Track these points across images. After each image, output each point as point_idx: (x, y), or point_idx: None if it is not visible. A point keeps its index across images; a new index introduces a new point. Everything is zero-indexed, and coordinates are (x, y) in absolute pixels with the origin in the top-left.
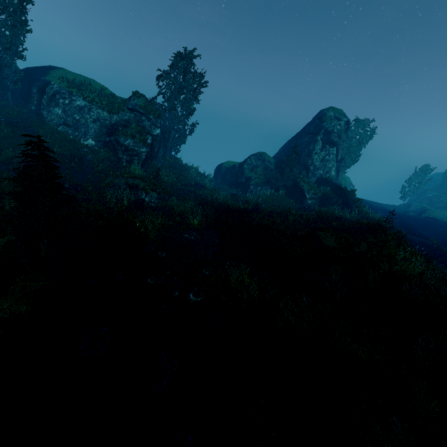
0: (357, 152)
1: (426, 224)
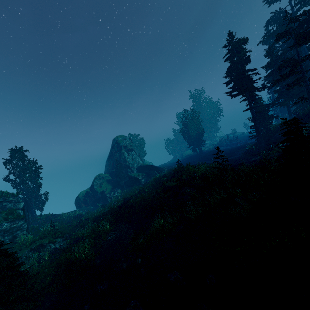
0: (142, 148)
1: (188, 158)
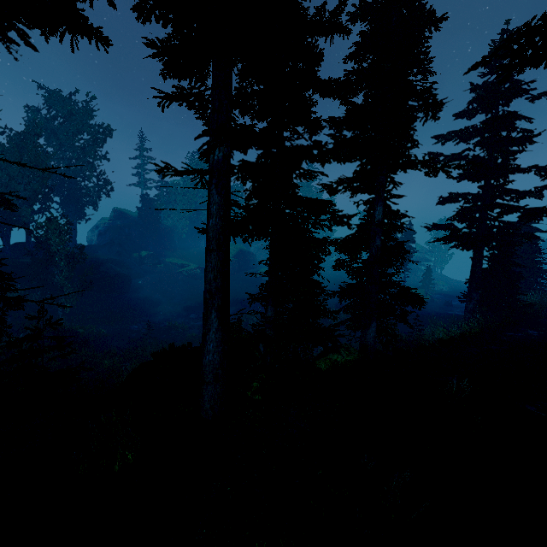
0: None
1: None
